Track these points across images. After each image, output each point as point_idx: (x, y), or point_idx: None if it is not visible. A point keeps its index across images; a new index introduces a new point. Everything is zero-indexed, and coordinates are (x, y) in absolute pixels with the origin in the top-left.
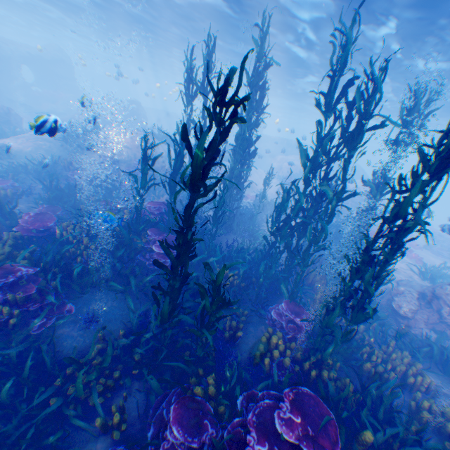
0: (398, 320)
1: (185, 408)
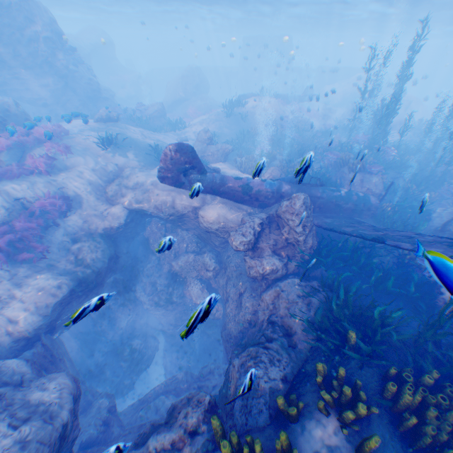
0: None
1: None
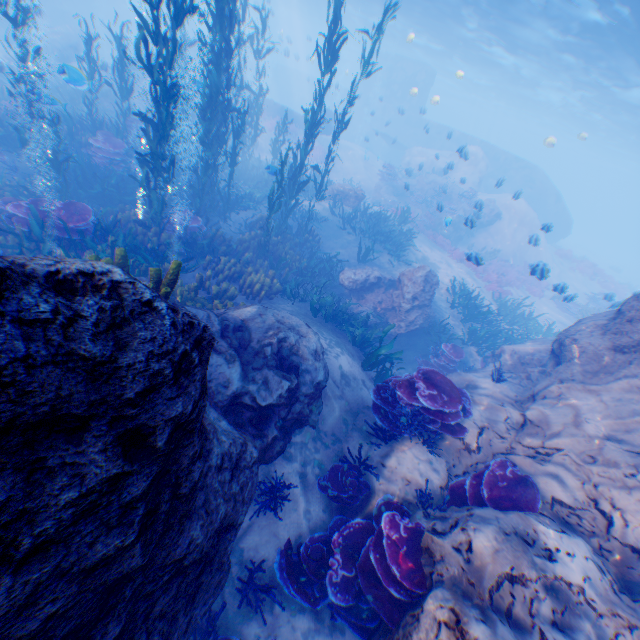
0: (348, 298)
1: (17, 200)
